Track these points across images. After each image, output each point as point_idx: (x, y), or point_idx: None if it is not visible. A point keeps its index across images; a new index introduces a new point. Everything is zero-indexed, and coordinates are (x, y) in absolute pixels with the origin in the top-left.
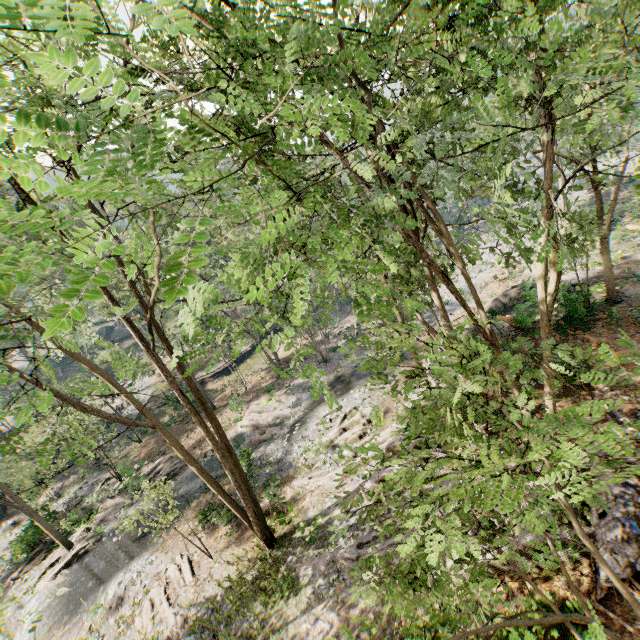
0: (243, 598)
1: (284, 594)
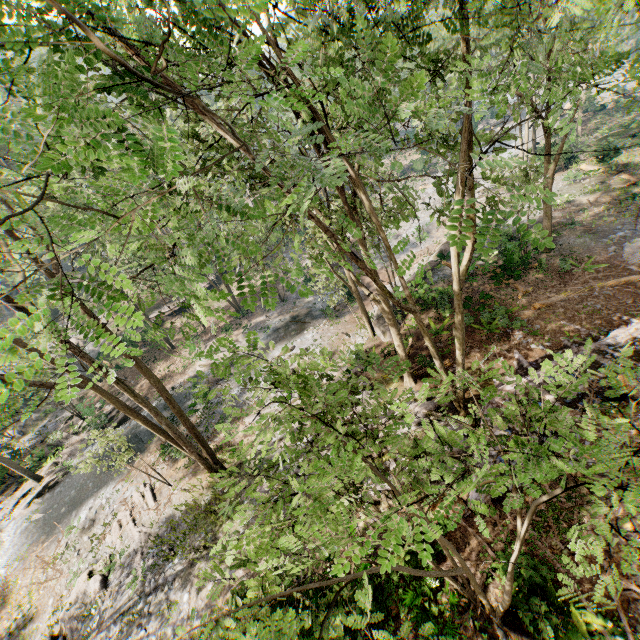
0: (197, 519)
1: (230, 516)
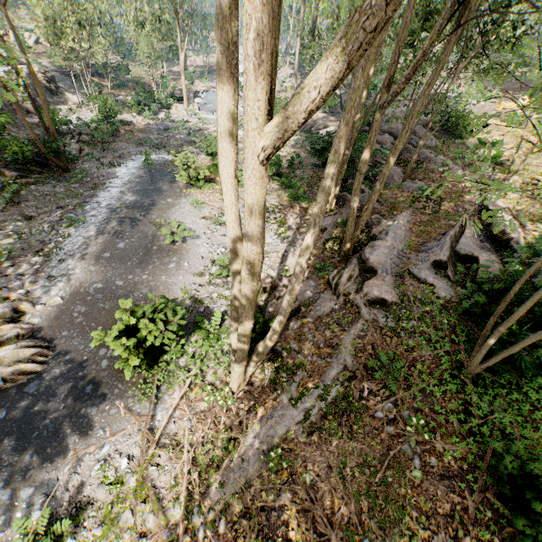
0: None
1: None
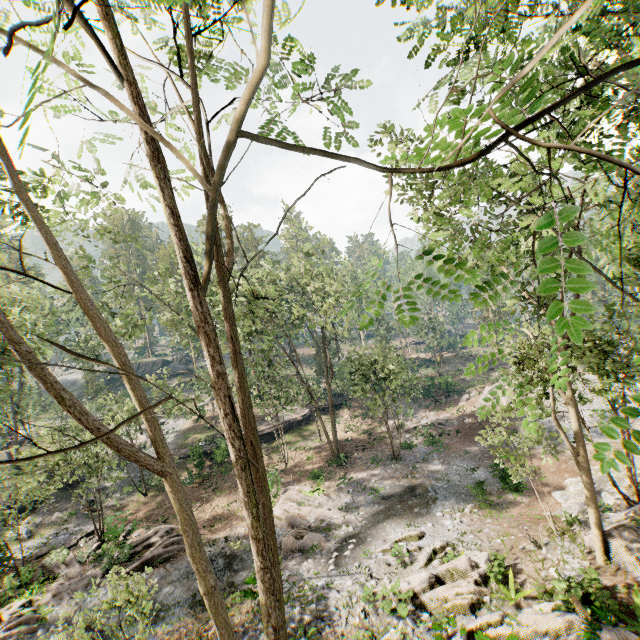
0: None
1: None
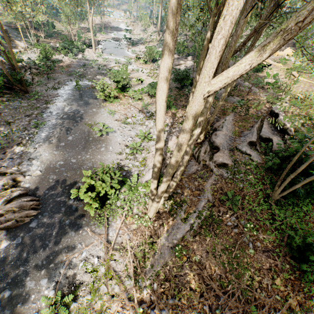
0: None
1: None
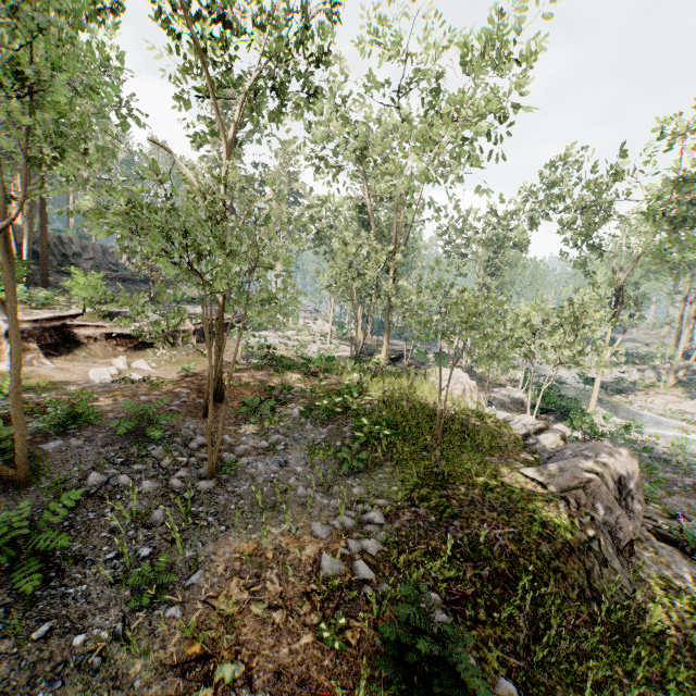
0: None
1: None
